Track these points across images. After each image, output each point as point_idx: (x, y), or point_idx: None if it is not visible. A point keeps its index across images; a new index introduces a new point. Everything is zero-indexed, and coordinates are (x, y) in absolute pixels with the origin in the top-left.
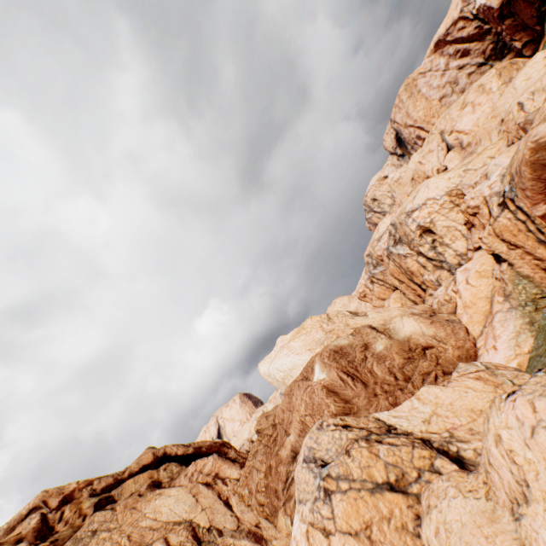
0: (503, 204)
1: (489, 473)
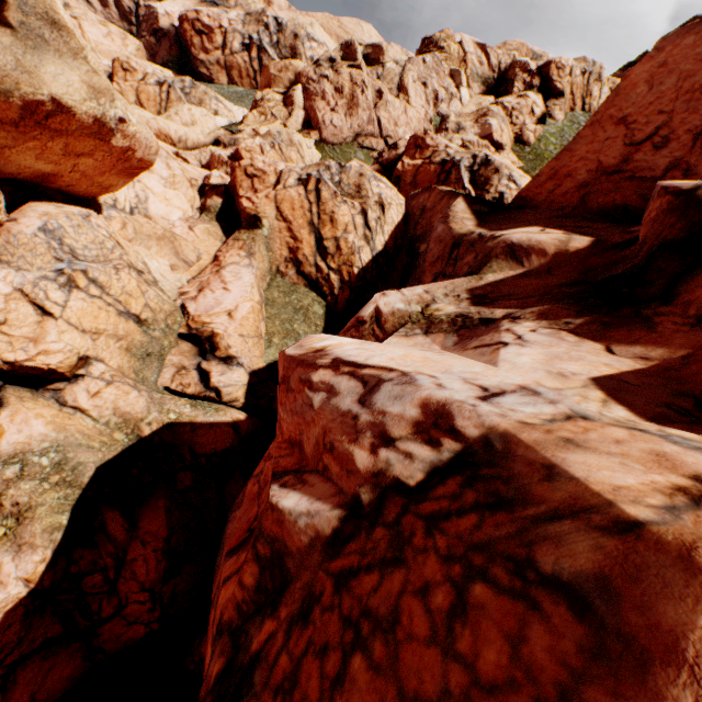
0: (162, 84)
1: (172, 118)
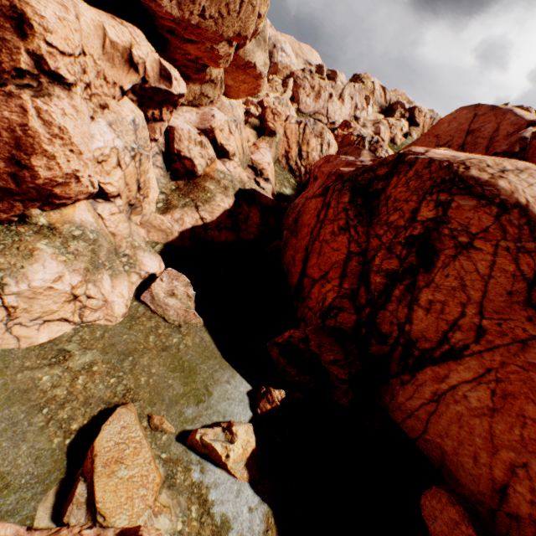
0: None
1: None
